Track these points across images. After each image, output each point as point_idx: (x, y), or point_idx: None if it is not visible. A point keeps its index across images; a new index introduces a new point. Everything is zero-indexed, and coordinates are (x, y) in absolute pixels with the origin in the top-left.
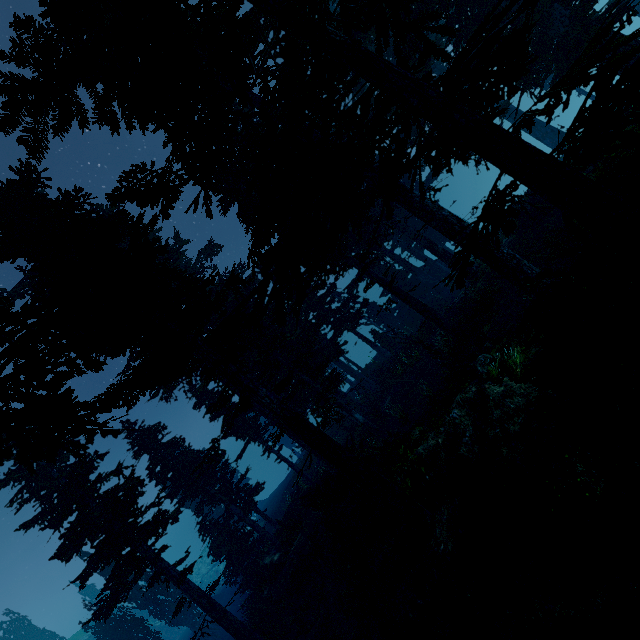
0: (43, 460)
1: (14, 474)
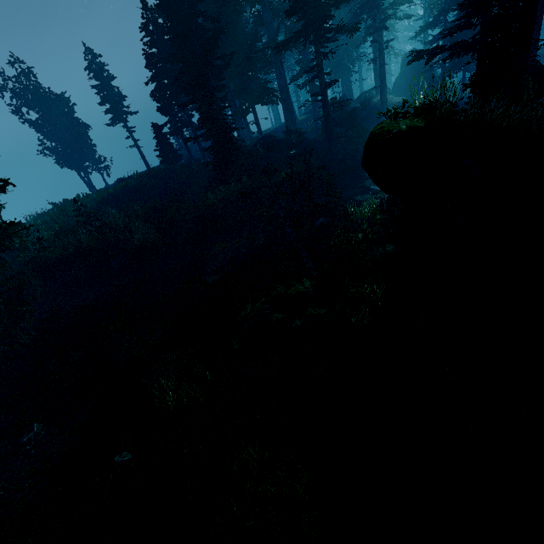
0: None
1: None
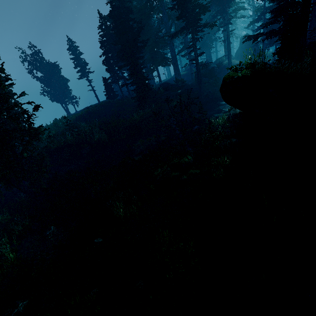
0: None
1: None
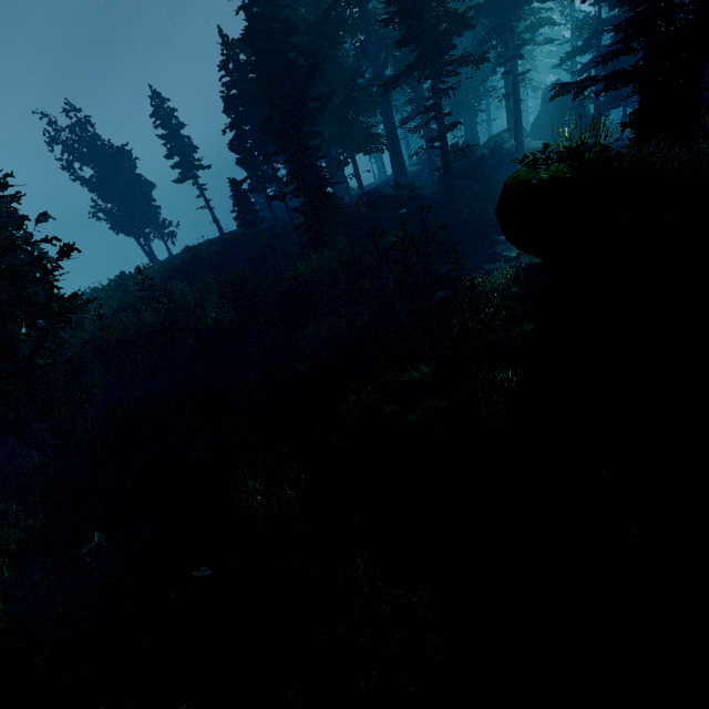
0: None
1: None
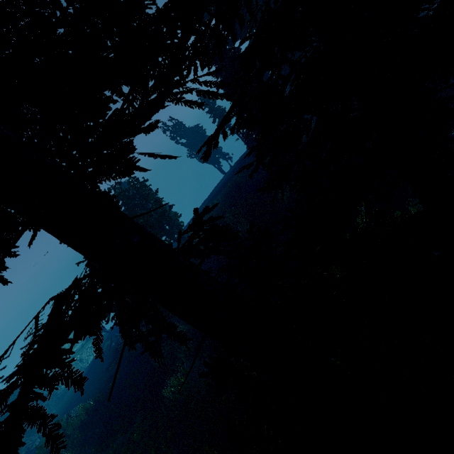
0: None
1: None
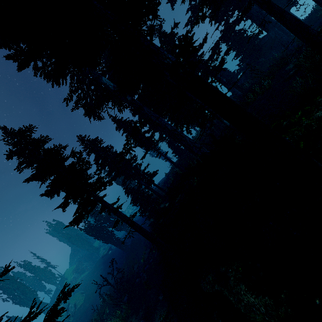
0: (31, 148)
1: (14, 153)
